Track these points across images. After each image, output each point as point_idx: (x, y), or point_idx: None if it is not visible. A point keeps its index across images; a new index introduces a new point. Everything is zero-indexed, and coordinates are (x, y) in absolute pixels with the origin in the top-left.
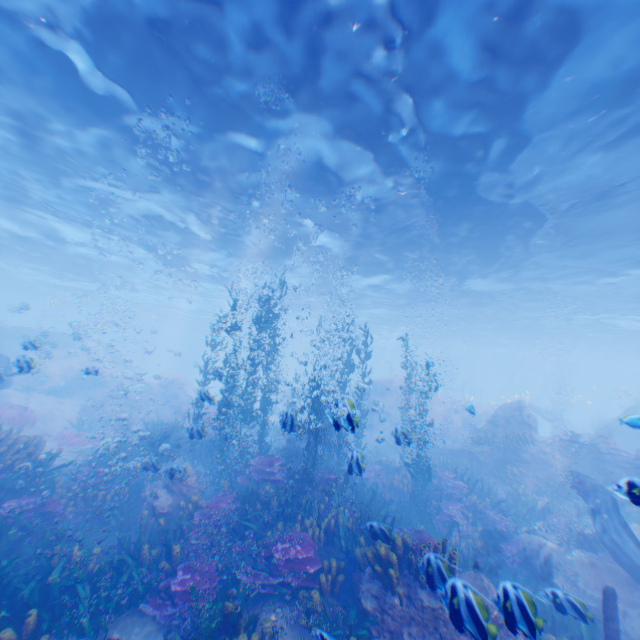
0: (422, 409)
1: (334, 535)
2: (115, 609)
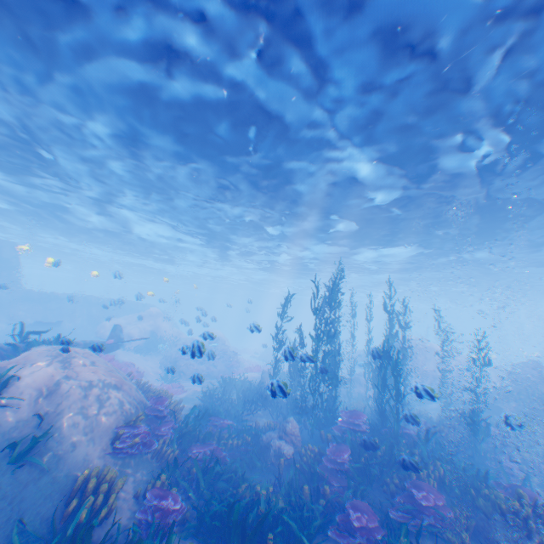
0: (477, 376)
1: (445, 485)
2: (312, 536)
